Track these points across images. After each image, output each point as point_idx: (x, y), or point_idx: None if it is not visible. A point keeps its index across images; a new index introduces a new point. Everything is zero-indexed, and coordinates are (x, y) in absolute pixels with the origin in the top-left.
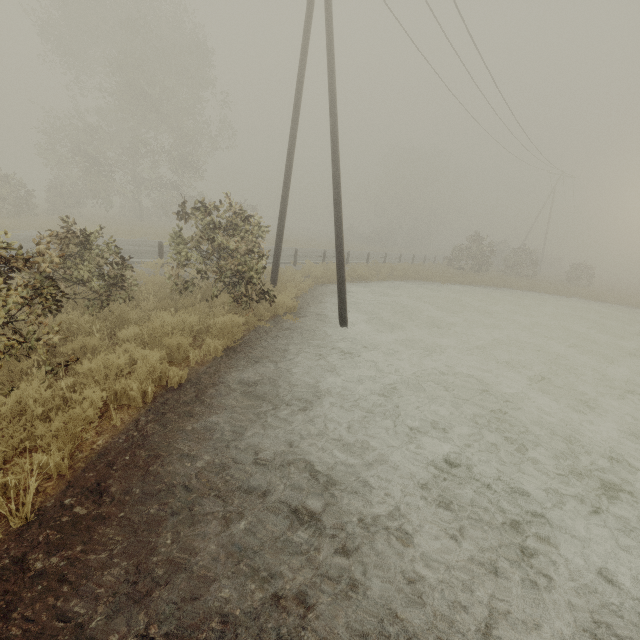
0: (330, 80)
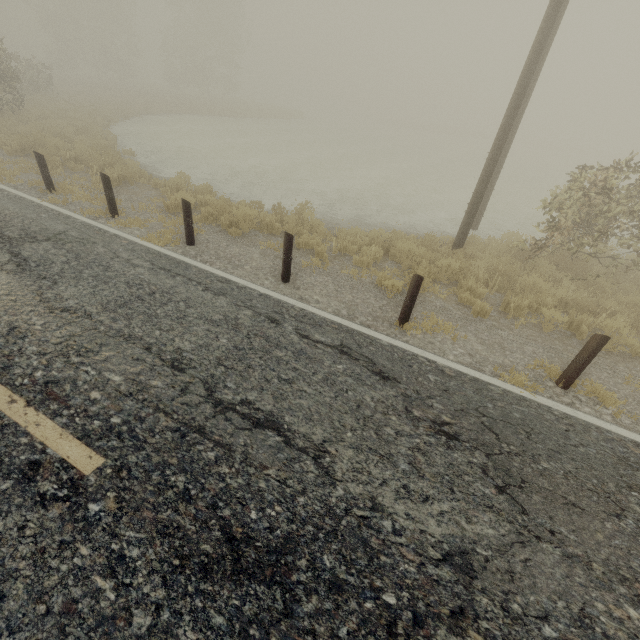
0: None
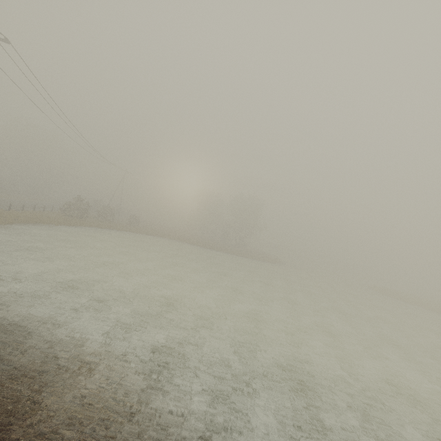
0: None
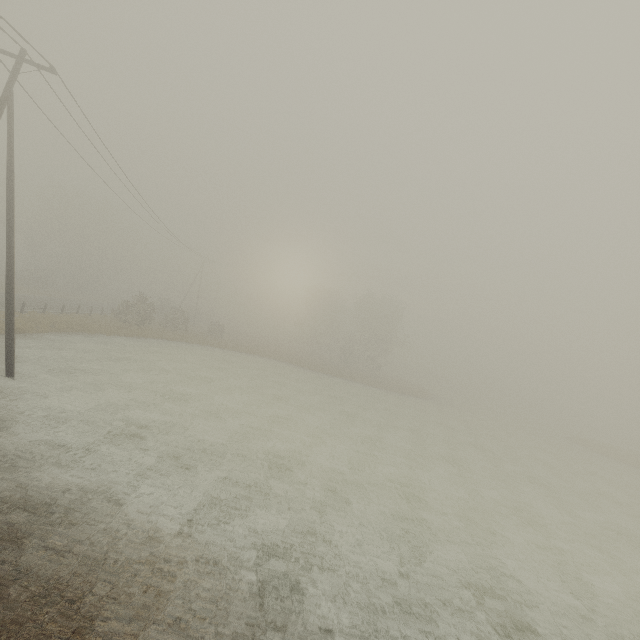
0: (9, 196)
